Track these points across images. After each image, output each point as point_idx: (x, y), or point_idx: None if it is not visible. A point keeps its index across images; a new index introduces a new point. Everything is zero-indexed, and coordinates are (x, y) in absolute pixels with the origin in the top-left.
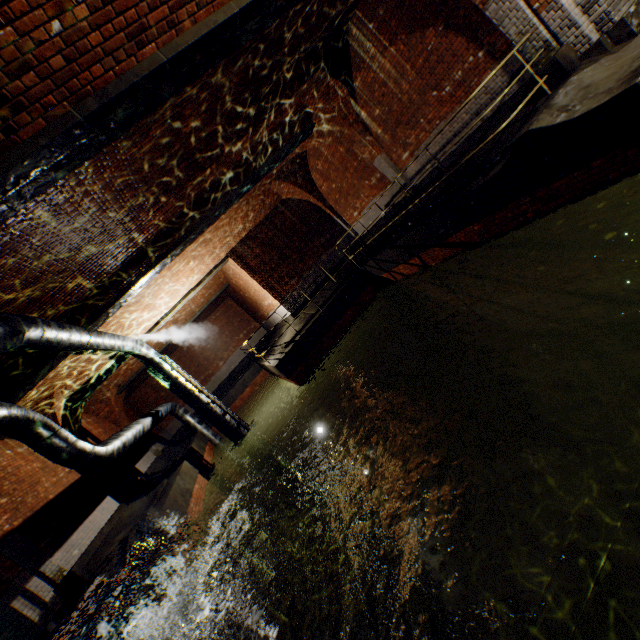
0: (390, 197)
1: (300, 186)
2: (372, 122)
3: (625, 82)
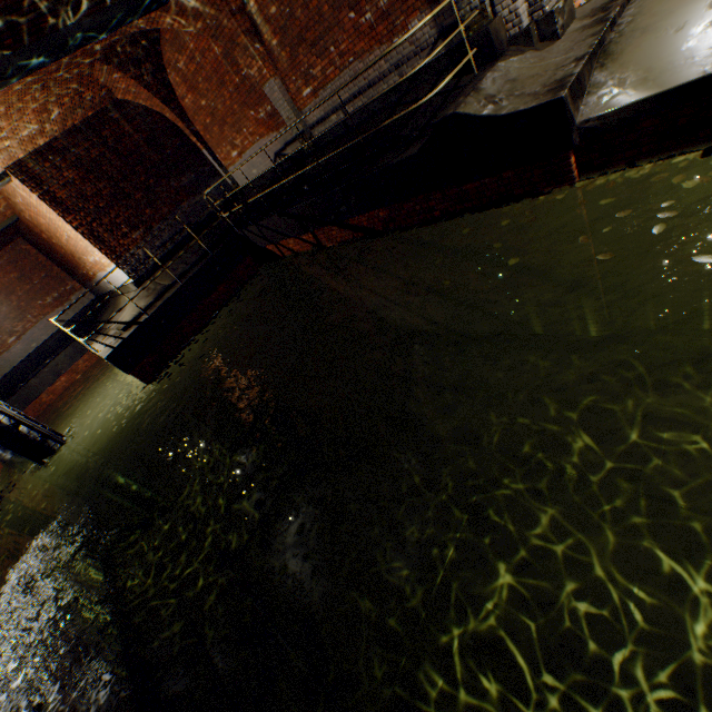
0: (283, 144)
1: (149, 86)
2: (266, 23)
3: (552, 91)
